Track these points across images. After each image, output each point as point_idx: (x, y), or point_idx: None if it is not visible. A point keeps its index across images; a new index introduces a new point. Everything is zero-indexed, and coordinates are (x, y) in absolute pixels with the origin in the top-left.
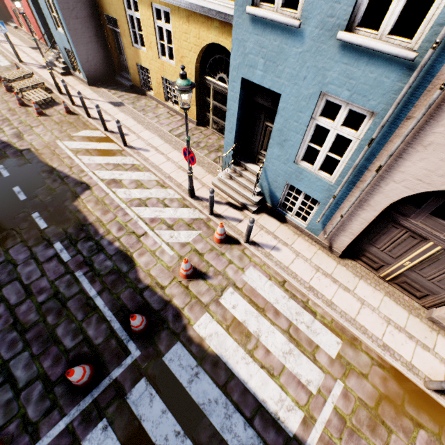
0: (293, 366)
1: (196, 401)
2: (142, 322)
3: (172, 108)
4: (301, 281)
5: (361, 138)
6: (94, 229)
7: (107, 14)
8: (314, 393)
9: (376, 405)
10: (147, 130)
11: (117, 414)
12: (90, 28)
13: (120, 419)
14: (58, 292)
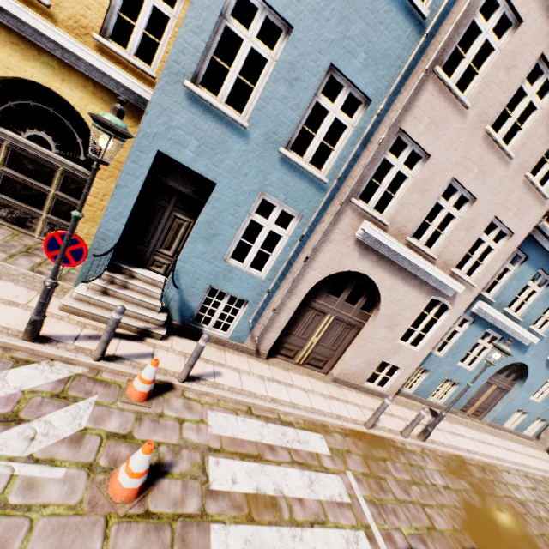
0: (324, 493)
1: None
2: None
3: None
4: (263, 398)
5: (290, 235)
6: None
7: None
8: (350, 502)
9: (368, 467)
10: None
11: None
12: None
13: None
14: None
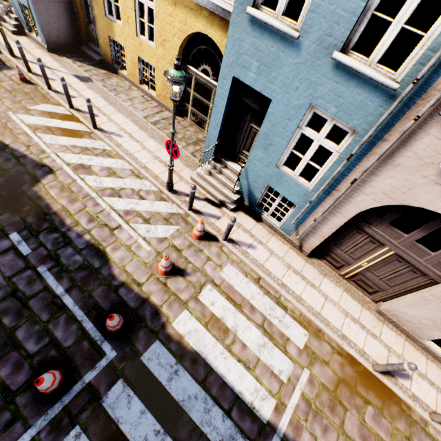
0: (267, 358)
1: (176, 398)
2: (120, 321)
3: (147, 93)
4: (274, 279)
5: (341, 151)
6: (60, 219)
7: None
8: (285, 382)
9: (335, 387)
10: (119, 113)
11: (92, 419)
12: None
13: (95, 424)
14: (16, 290)
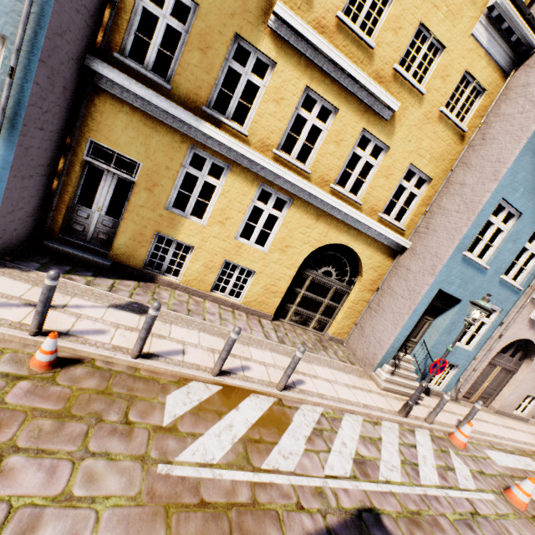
0: None
1: None
2: None
3: (225, 301)
4: (490, 435)
5: (491, 322)
6: None
7: (107, 145)
8: None
9: None
10: (250, 346)
11: None
12: (47, 150)
13: None
14: None
